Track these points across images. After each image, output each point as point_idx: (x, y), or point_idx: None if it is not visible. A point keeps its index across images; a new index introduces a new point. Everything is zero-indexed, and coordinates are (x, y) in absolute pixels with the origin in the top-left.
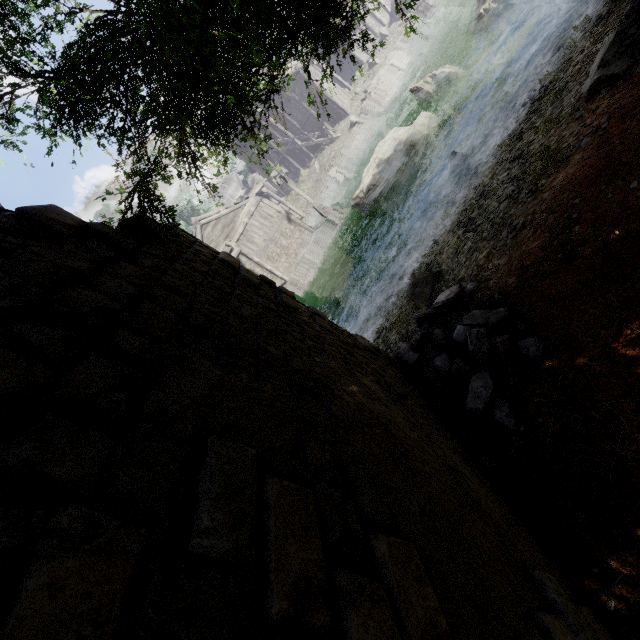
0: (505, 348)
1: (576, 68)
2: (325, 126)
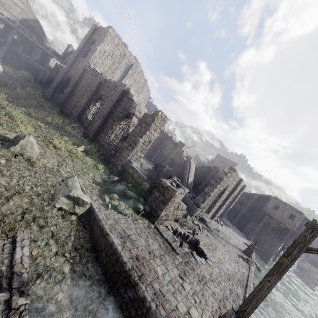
0: None
1: None
2: None
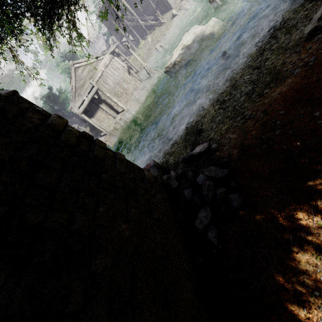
0: (221, 197)
1: (305, 13)
2: (157, 13)
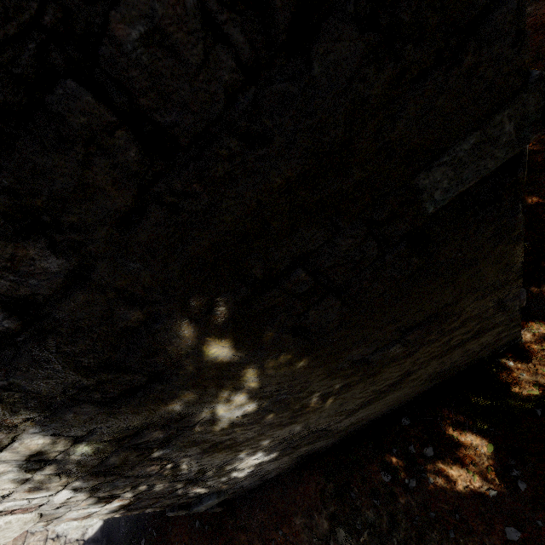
0: None
1: None
2: None
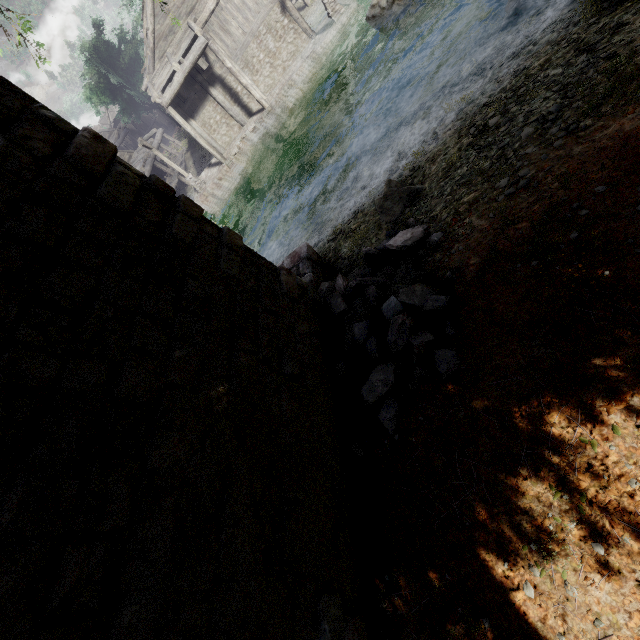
0: (421, 351)
1: None
2: None
